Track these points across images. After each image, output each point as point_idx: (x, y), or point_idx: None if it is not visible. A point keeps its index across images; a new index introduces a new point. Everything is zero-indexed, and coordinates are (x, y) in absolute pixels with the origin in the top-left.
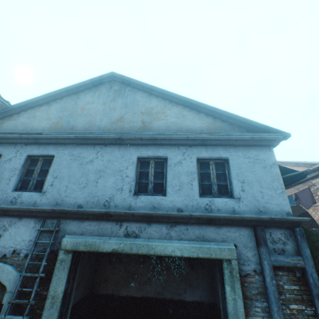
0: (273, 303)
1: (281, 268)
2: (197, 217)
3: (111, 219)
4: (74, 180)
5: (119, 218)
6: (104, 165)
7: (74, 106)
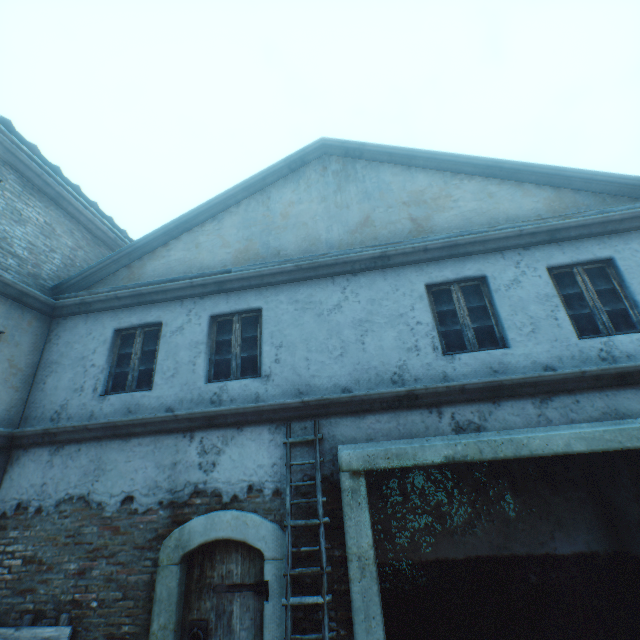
0: None
1: None
2: (596, 374)
3: (418, 405)
4: (317, 346)
5: (434, 400)
6: (365, 310)
7: (265, 214)
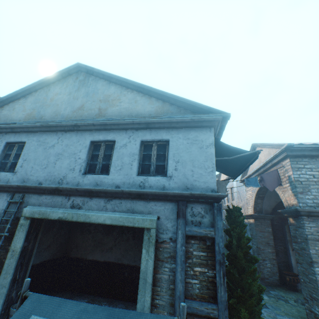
0: (178, 265)
1: (195, 237)
2: (128, 192)
3: (62, 194)
4: (38, 162)
5: (67, 193)
6: (63, 149)
7: (45, 98)
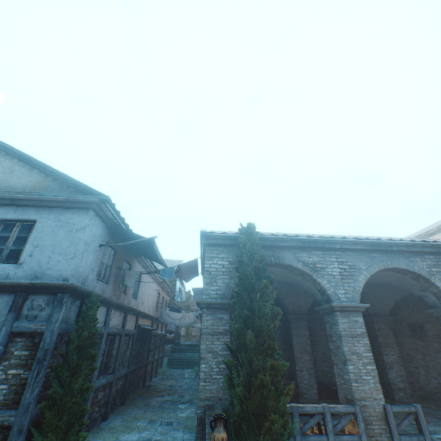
0: None
1: (24, 334)
2: None
3: None
4: None
5: None
6: None
7: None
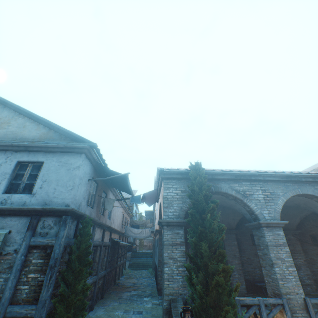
0: (13, 273)
1: (38, 247)
2: None
3: None
4: None
5: None
6: None
7: None
